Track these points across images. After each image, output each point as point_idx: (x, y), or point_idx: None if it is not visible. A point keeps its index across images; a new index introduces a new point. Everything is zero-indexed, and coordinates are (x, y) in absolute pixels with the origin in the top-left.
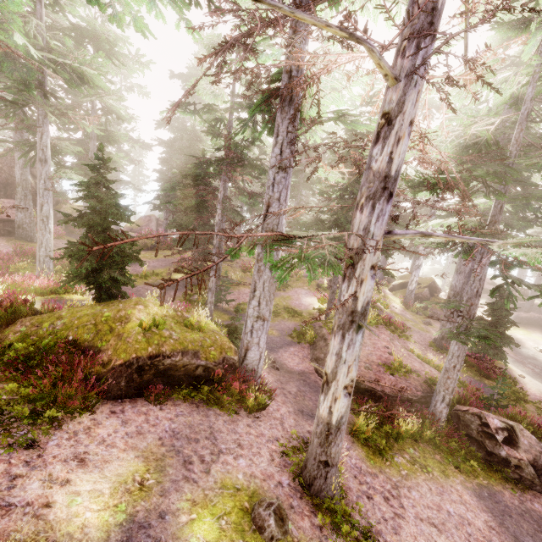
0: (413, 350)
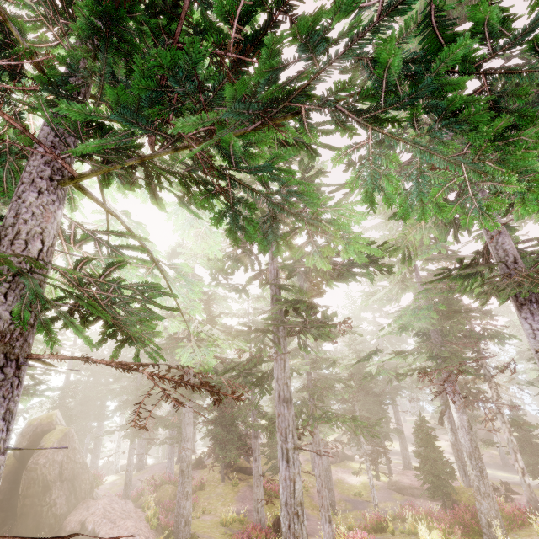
0: None
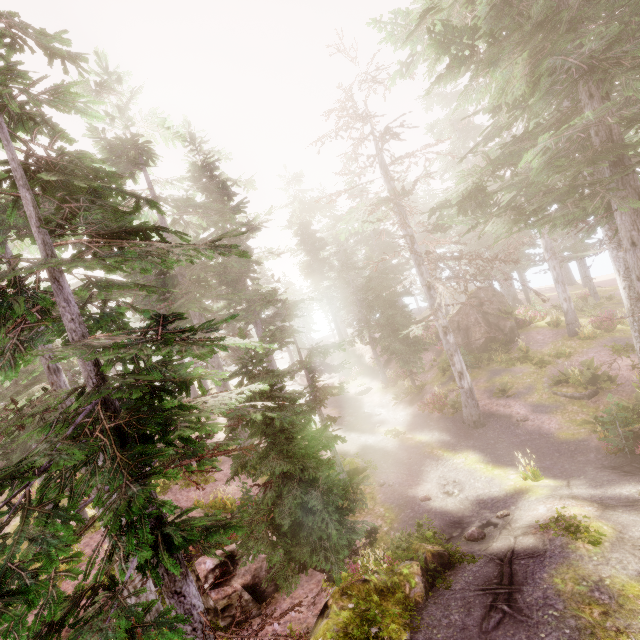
0: (197, 500)
